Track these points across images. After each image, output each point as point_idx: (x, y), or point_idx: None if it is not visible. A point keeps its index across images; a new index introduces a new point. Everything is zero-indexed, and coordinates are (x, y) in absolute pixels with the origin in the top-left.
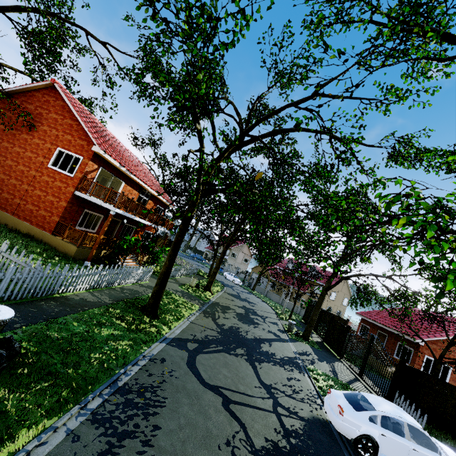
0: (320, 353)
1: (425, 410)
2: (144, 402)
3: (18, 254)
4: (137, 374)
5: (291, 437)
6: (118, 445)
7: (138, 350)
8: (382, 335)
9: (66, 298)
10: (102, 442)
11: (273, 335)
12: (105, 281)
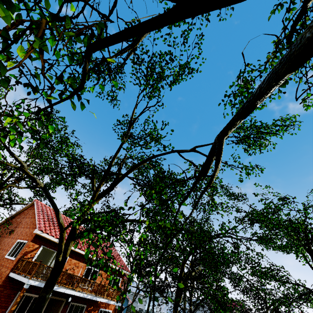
0: None
1: None
2: None
3: None
4: None
5: None
6: None
7: None
8: None
9: None
10: None
11: None
12: None
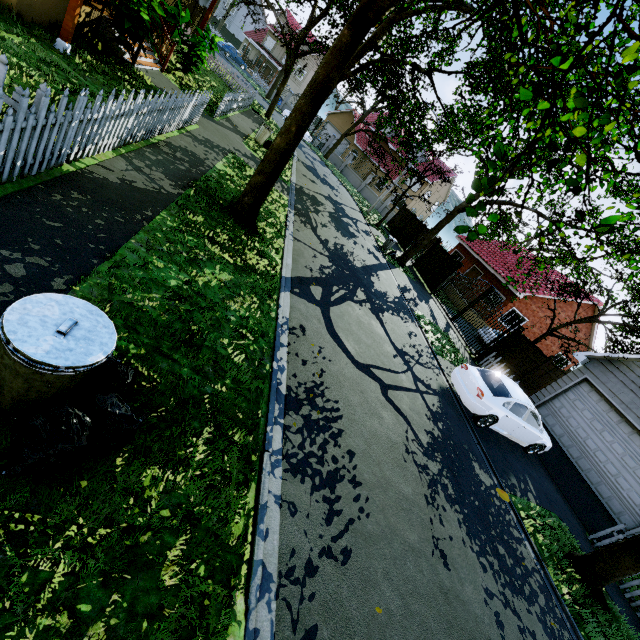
0: (417, 287)
1: (506, 367)
2: (322, 416)
3: None
4: (290, 365)
5: (437, 421)
6: (335, 498)
7: (268, 313)
8: (477, 272)
9: (94, 180)
10: (319, 502)
11: (373, 257)
12: (142, 127)
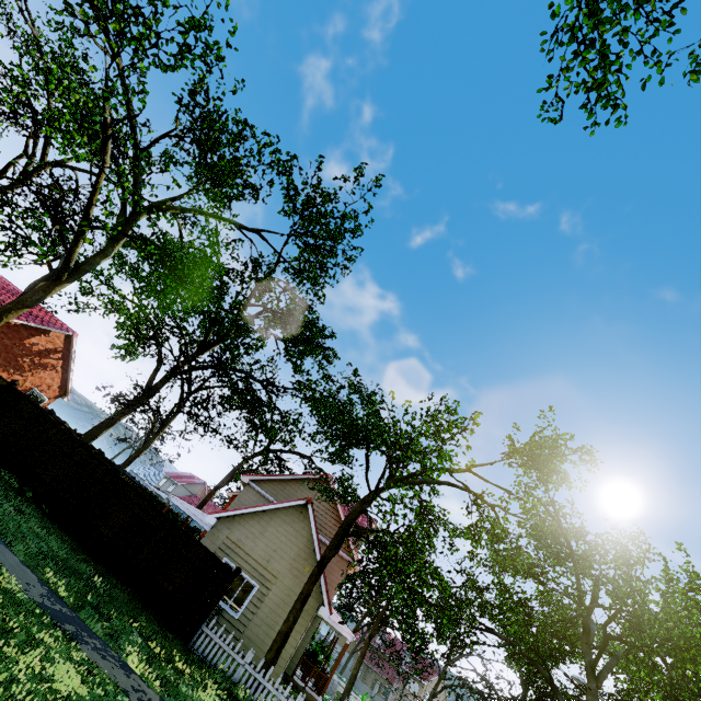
0: None
1: None
2: None
3: None
4: None
5: None
6: None
7: None
8: None
9: None
10: None
11: None
12: None
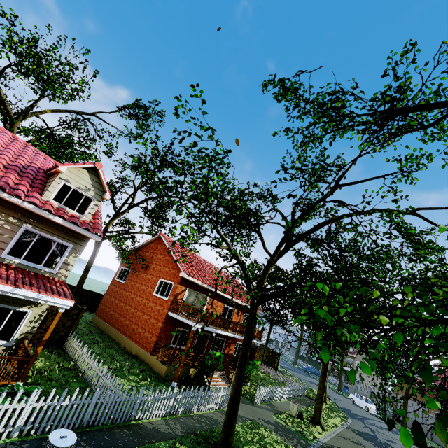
0: None
1: None
2: None
3: (121, 376)
4: None
5: None
6: None
7: None
8: None
9: (140, 426)
10: None
11: None
12: (181, 405)
